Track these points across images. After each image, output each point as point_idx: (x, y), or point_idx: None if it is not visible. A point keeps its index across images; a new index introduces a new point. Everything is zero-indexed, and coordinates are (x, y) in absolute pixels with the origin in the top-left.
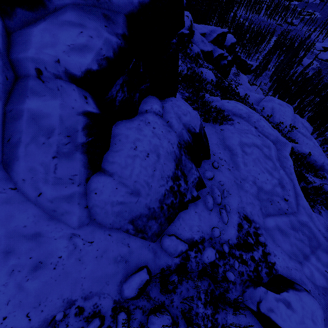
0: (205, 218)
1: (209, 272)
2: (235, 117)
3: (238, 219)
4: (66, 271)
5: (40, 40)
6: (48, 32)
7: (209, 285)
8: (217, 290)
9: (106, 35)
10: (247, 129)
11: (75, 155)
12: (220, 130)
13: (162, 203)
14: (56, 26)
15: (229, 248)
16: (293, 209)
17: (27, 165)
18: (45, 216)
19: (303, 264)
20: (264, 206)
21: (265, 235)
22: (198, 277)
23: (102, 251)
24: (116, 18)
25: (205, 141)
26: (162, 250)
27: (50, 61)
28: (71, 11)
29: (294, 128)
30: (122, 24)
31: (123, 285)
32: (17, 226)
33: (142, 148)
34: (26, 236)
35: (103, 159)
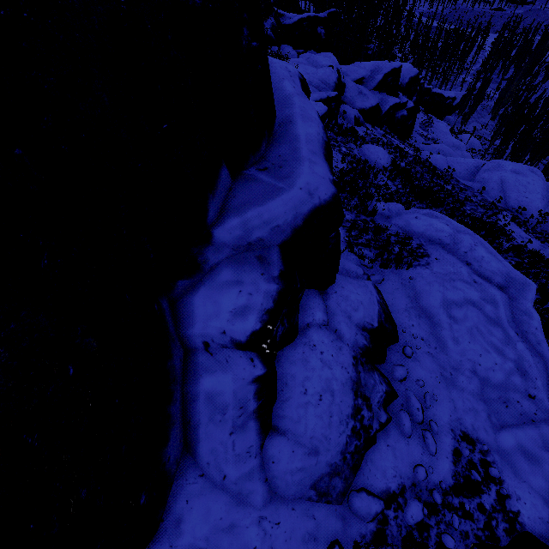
0: (402, 451)
1: (416, 541)
2: (431, 247)
3: (453, 442)
4: None
5: (204, 311)
6: (209, 300)
7: None
8: None
9: (264, 287)
10: (454, 271)
11: (249, 424)
12: (408, 279)
13: (344, 453)
14: (215, 291)
15: (442, 496)
16: (546, 412)
17: (209, 447)
18: (233, 501)
19: None
20: (495, 412)
21: (499, 463)
22: (402, 548)
23: (290, 531)
24: (269, 255)
25: (388, 327)
26: (351, 513)
27: (217, 333)
28: (226, 268)
29: None
30: (277, 260)
31: None
32: (215, 519)
33: (313, 390)
34: (225, 529)
35: (273, 413)
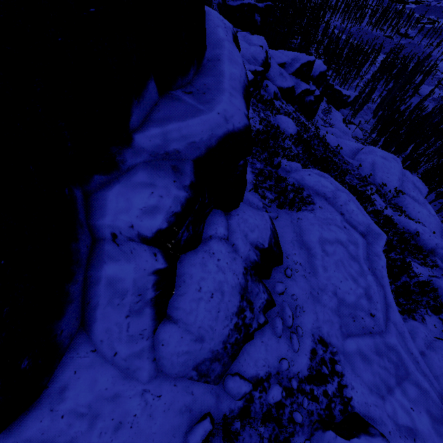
0: (273, 347)
1: (273, 416)
2: (317, 198)
3: (312, 344)
4: (140, 429)
5: (116, 205)
6: (122, 196)
7: (274, 429)
8: (281, 434)
9: (175, 192)
10: (331, 218)
11: (145, 310)
12: (296, 219)
13: (225, 343)
14: (129, 189)
15: (298, 383)
16: (381, 327)
17: (104, 326)
18: (121, 375)
19: (385, 398)
20: (345, 324)
21: (343, 362)
22: (262, 421)
23: (169, 403)
24: (183, 167)
25: (276, 250)
26: (225, 392)
27: (125, 226)
28: (142, 170)
29: (402, 190)
30: (189, 172)
31: (188, 436)
32: (101, 389)
33: (207, 289)
34: (108, 398)
35: (169, 304)
